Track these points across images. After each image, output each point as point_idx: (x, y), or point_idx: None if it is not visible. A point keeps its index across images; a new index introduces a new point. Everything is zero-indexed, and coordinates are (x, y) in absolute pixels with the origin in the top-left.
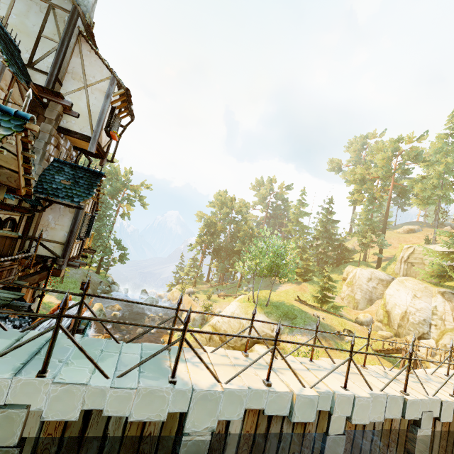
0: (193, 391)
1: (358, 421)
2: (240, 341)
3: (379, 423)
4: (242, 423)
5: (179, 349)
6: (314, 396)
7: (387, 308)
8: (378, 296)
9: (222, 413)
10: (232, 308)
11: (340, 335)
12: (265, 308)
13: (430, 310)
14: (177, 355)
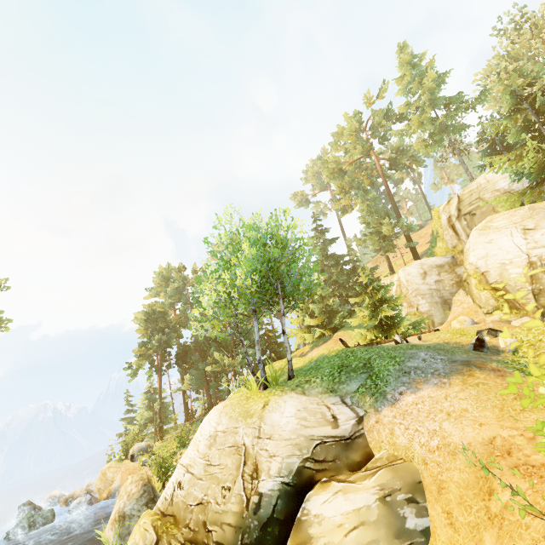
0: None
1: None
2: (253, 516)
3: None
4: None
5: None
6: None
7: (492, 280)
8: (450, 290)
9: None
10: (207, 425)
11: (487, 346)
12: (289, 380)
13: None
14: None
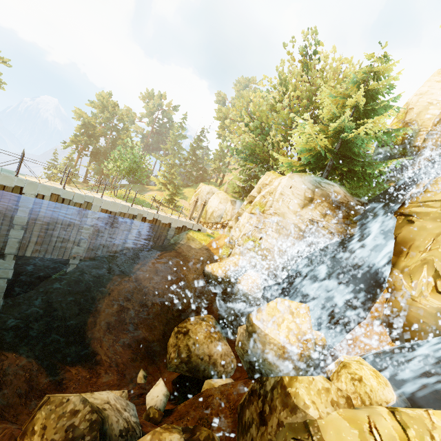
0: (26, 180)
1: (104, 208)
2: None
3: (118, 214)
4: (50, 198)
5: (20, 165)
6: (84, 195)
7: (207, 209)
8: None
9: (40, 192)
10: None
11: None
12: (122, 199)
13: (224, 210)
14: (19, 167)
